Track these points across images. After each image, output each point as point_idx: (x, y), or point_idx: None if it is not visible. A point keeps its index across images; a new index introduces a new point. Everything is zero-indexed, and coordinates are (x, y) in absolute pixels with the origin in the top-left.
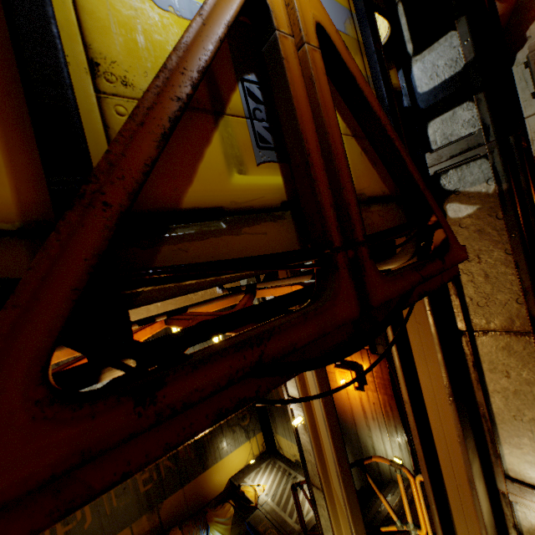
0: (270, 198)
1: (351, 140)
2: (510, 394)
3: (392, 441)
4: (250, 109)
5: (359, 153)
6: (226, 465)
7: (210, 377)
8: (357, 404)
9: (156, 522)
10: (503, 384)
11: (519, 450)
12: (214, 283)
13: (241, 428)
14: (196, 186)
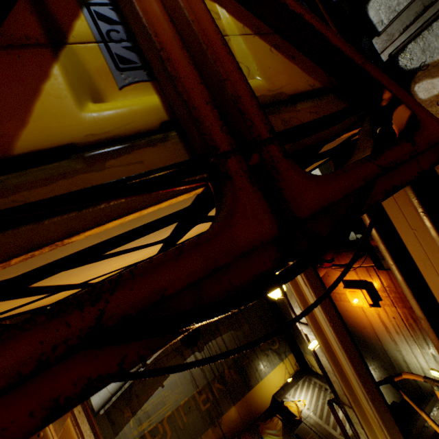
0: (143, 121)
1: (253, 39)
2: None
3: (424, 354)
4: (102, 33)
5: (267, 50)
6: (266, 384)
7: (0, 364)
8: (376, 320)
9: (220, 434)
10: None
11: None
12: (70, 232)
13: (272, 352)
14: (32, 127)
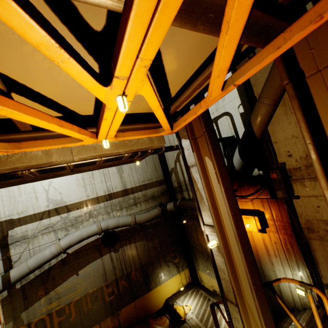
0: None
1: None
2: None
3: (294, 275)
4: None
5: None
6: (163, 289)
7: None
8: (260, 244)
9: (116, 324)
10: None
11: None
12: None
13: (173, 264)
14: None
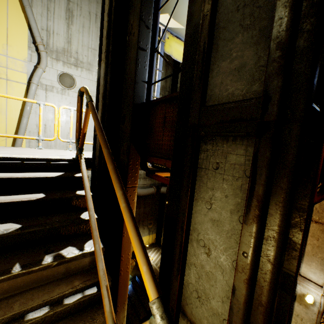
0: None
1: None
2: (315, 246)
3: None
4: None
5: None
6: None
7: None
8: None
9: None
10: (314, 242)
11: (309, 266)
12: None
13: (147, 228)
14: None
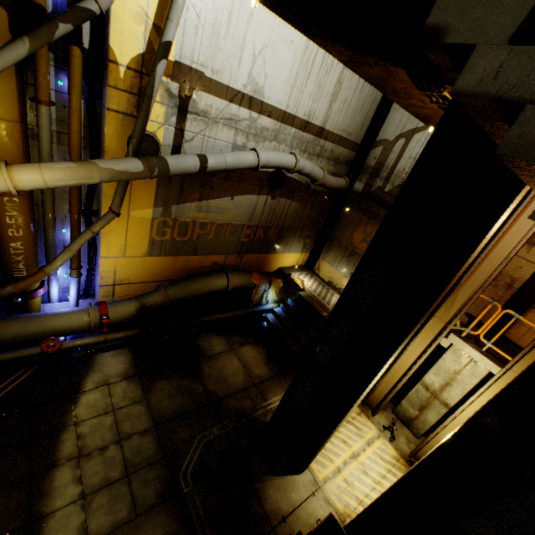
0: None
1: None
2: None
3: None
4: None
5: None
6: (283, 258)
7: None
8: None
9: (237, 264)
10: None
11: None
12: None
13: (303, 242)
14: None
